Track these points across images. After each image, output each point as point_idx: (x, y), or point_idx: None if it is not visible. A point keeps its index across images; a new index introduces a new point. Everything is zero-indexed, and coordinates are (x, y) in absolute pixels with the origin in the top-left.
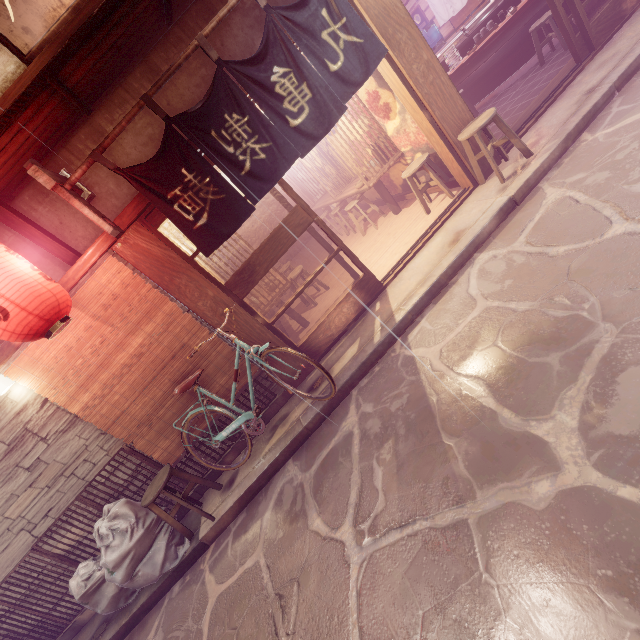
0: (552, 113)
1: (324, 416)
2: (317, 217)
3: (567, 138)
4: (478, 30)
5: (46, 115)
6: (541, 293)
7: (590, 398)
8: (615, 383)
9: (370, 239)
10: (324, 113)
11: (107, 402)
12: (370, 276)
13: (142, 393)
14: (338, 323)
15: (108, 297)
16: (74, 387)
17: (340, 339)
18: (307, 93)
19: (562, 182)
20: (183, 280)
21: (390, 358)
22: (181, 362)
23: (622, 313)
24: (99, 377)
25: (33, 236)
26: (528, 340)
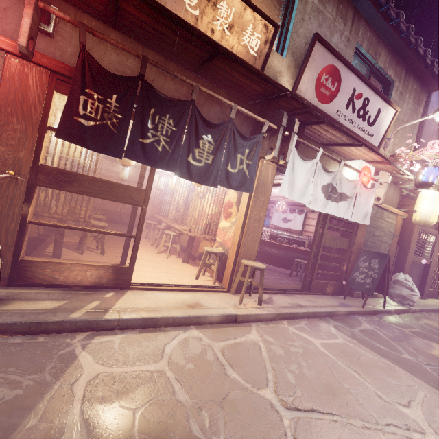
0: (281, 297)
1: None
2: (146, 207)
3: (279, 314)
4: (281, 237)
5: None
6: (200, 396)
7: None
8: None
9: (158, 258)
10: (207, 175)
11: None
12: (130, 272)
13: None
14: (72, 276)
15: None
16: None
17: (57, 288)
18: (210, 160)
19: (262, 334)
20: (19, 125)
21: (62, 340)
22: None
23: None
24: None
25: None
26: (157, 433)
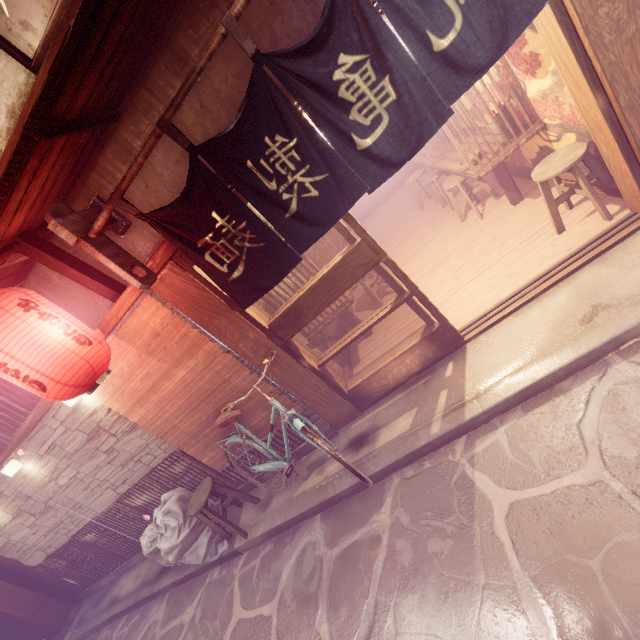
0: None
1: (358, 489)
2: (386, 256)
3: None
4: None
5: (59, 150)
6: None
7: None
8: None
9: (468, 233)
10: (412, 125)
11: (160, 417)
12: (448, 328)
13: (189, 414)
14: (397, 373)
15: (150, 333)
16: (131, 403)
17: (396, 391)
18: (389, 93)
19: None
20: (223, 321)
21: (446, 461)
22: (223, 394)
23: None
24: (151, 398)
25: (74, 276)
26: None
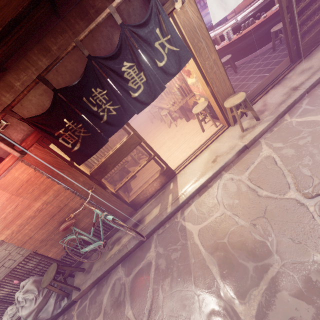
0: (273, 93)
1: (139, 245)
2: (144, 140)
3: (278, 116)
4: (245, 21)
5: None
6: (250, 218)
7: (263, 300)
8: (275, 297)
9: (172, 132)
10: (152, 90)
11: (21, 233)
12: (169, 169)
13: (41, 228)
14: (150, 191)
15: (19, 183)
16: (0, 227)
17: (151, 199)
18: (143, 78)
19: (271, 144)
20: (65, 173)
21: (174, 222)
22: (64, 213)
23: (285, 253)
24: (15, 222)
25: None
26: (240, 247)
